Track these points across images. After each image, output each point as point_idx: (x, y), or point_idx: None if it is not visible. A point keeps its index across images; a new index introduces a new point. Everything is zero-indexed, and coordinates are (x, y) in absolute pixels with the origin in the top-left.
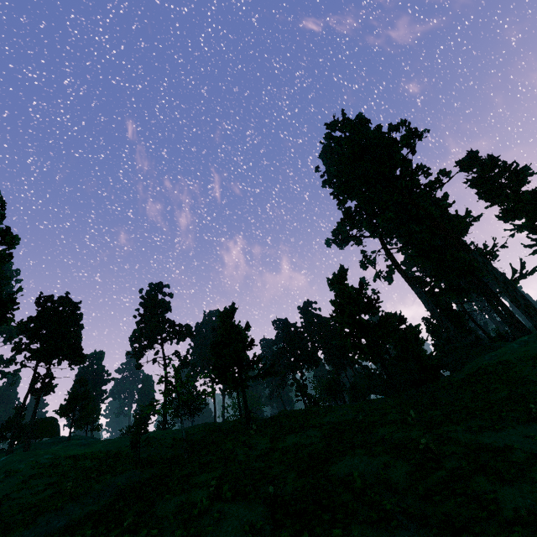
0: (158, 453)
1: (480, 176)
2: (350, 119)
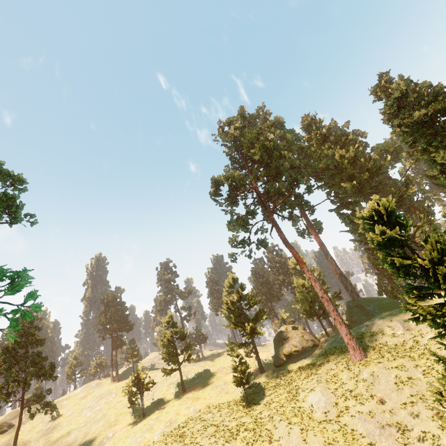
0: (150, 398)
1: (385, 112)
2: (231, 120)
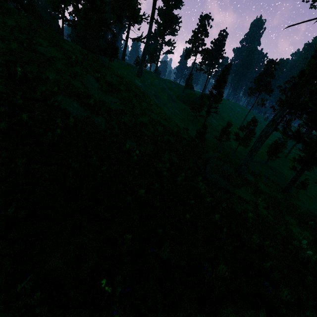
0: None
1: None
2: None
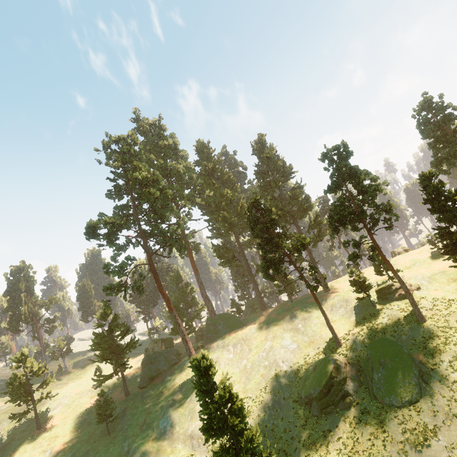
0: None
1: (256, 172)
2: (120, 140)
